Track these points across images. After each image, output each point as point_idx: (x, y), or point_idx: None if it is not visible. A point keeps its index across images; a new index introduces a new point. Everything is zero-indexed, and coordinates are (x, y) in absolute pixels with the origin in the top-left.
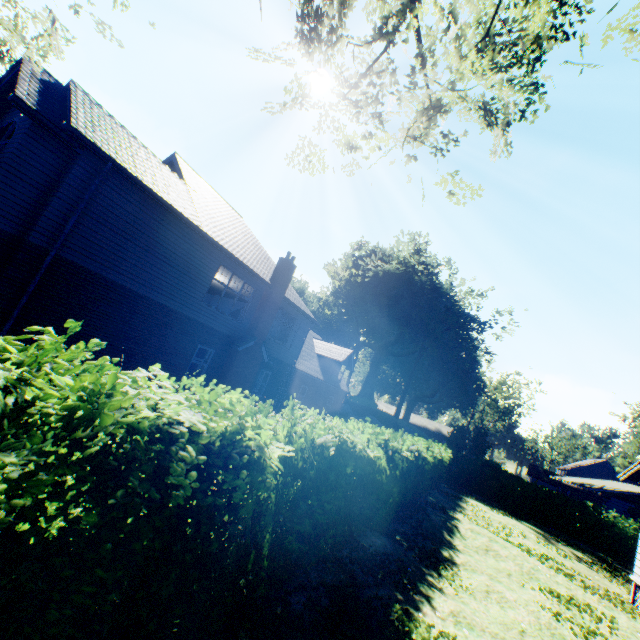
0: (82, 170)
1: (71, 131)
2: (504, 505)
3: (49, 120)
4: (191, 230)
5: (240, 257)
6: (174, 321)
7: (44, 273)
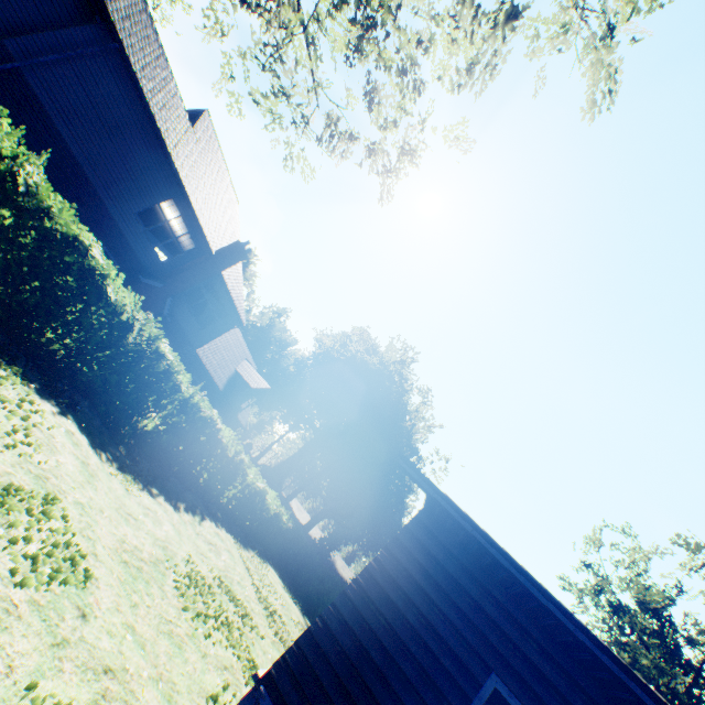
0: (91, 33)
1: None
2: (311, 611)
3: None
4: (162, 150)
5: (197, 208)
6: (94, 207)
7: None
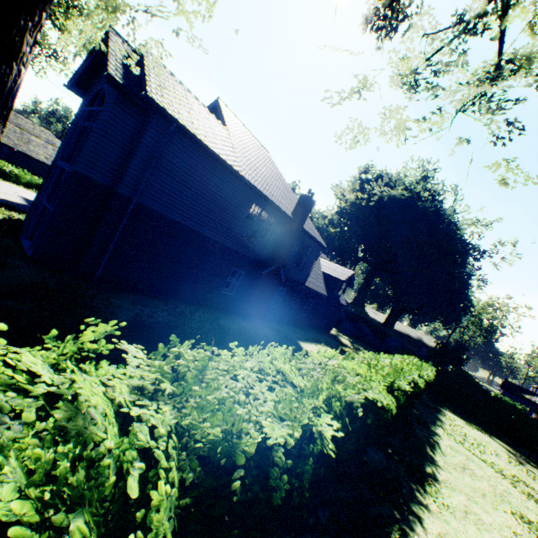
0: (154, 131)
1: (147, 100)
2: (478, 419)
3: (131, 91)
4: (232, 175)
5: (269, 195)
6: (216, 250)
7: (129, 216)
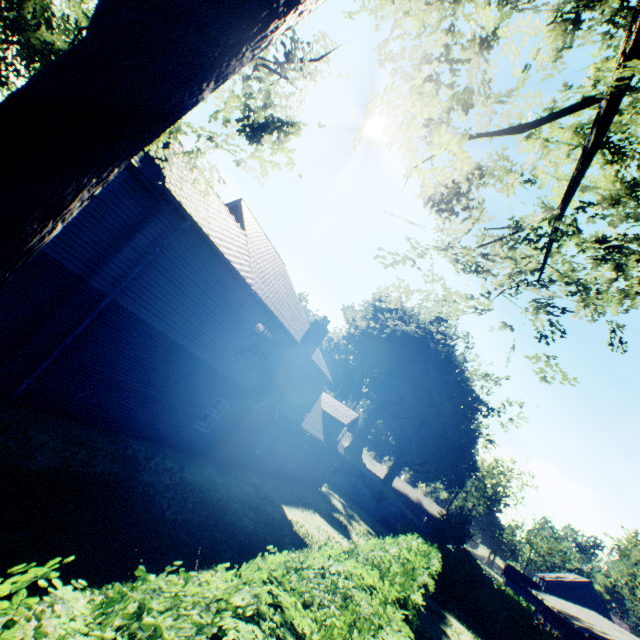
0: (161, 224)
1: (163, 191)
2: (485, 628)
3: (146, 177)
4: (242, 287)
5: (279, 316)
6: (201, 371)
7: (95, 316)
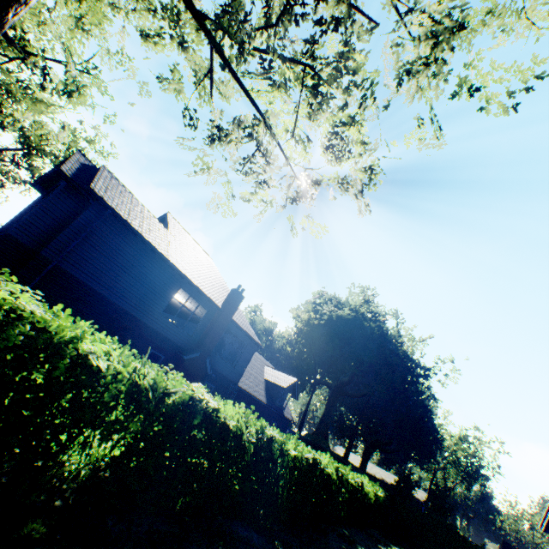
0: (90, 213)
1: (89, 190)
2: None
3: (77, 183)
4: (161, 259)
5: (198, 284)
6: (134, 326)
7: (44, 276)
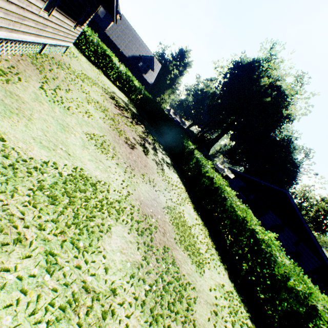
0: None
1: None
2: (158, 131)
3: None
4: None
5: None
6: None
7: None
